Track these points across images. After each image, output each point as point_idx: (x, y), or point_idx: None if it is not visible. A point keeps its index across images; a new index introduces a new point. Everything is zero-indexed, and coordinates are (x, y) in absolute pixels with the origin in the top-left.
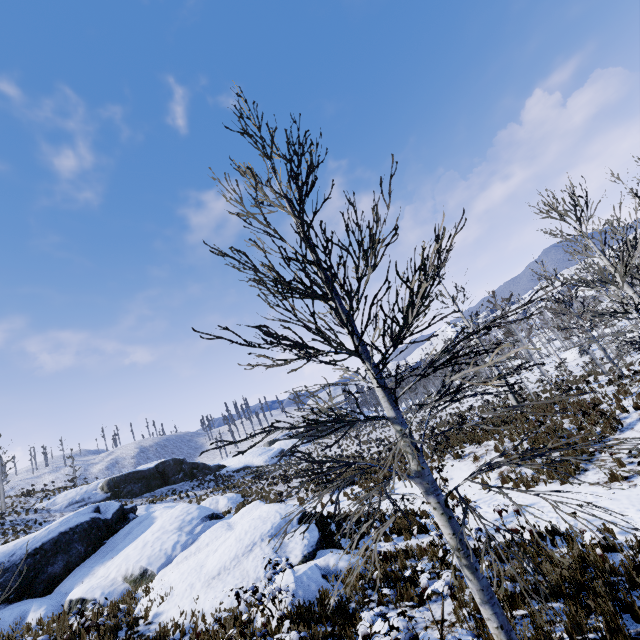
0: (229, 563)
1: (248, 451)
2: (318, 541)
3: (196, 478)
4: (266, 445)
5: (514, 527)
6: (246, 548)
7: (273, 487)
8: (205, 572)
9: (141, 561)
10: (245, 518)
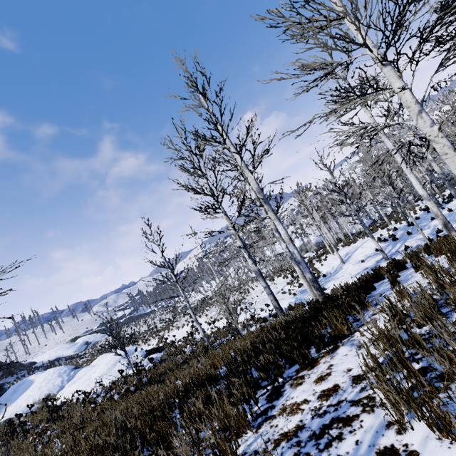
0: (106, 372)
1: (56, 348)
2: (146, 353)
3: (14, 374)
4: (68, 342)
5: (213, 328)
6: (113, 365)
7: (96, 358)
8: (93, 379)
9: (44, 392)
10: (101, 361)
